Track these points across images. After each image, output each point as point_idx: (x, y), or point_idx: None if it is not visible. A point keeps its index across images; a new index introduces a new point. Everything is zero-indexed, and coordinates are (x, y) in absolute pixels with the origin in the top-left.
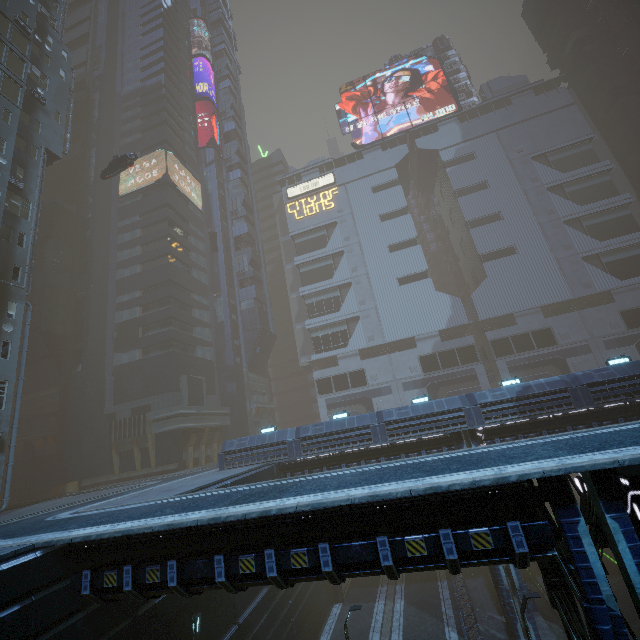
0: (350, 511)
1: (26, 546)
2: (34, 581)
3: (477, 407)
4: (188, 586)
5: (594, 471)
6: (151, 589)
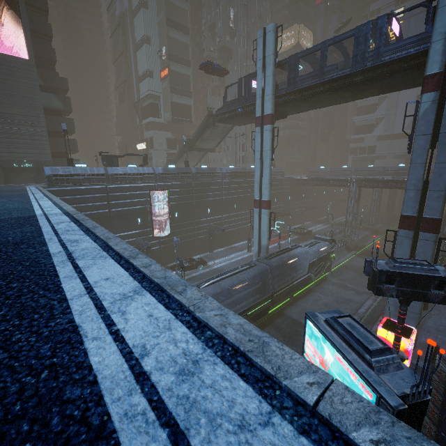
0: (328, 179)
1: (289, 177)
2: (291, 180)
3: (383, 171)
4: (307, 184)
5: (355, 178)
6: (303, 184)
